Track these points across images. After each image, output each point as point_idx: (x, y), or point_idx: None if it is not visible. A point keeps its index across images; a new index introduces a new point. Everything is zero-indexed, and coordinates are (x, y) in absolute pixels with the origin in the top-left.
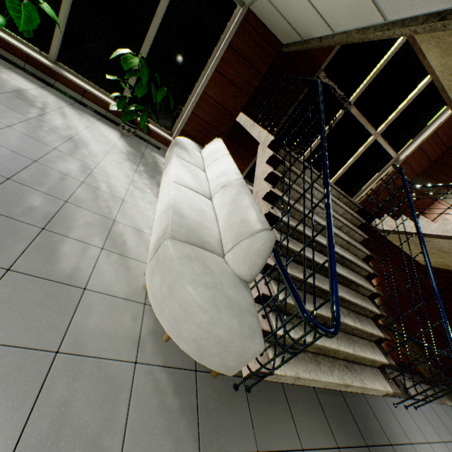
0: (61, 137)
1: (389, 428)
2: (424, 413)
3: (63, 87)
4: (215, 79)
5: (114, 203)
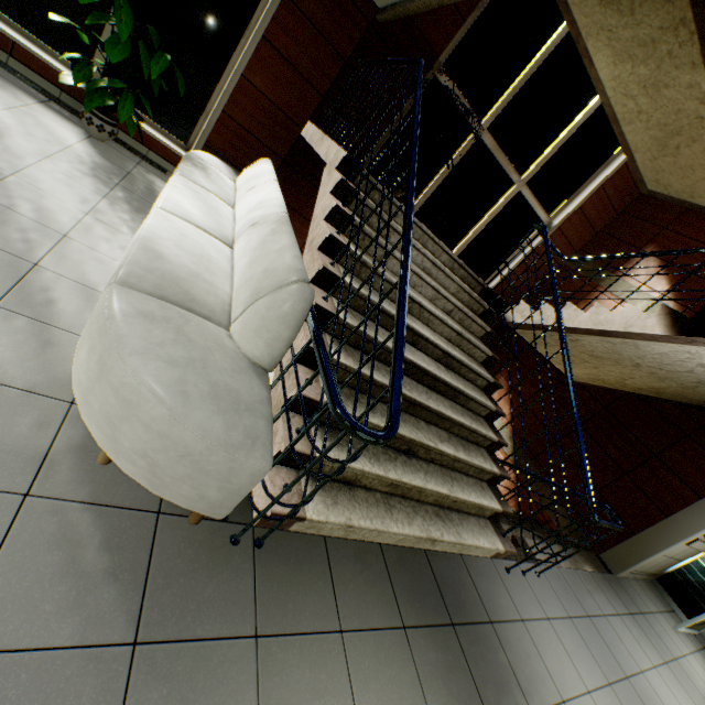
0: None
1: (493, 600)
2: (549, 581)
3: None
4: (262, 55)
5: (42, 236)
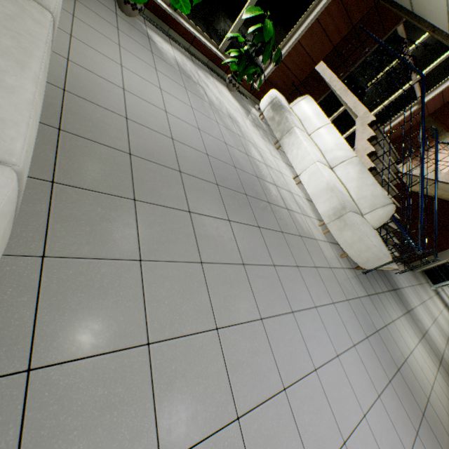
0: (228, 119)
1: (396, 283)
2: (402, 276)
3: (175, 35)
4: (312, 28)
5: (281, 177)
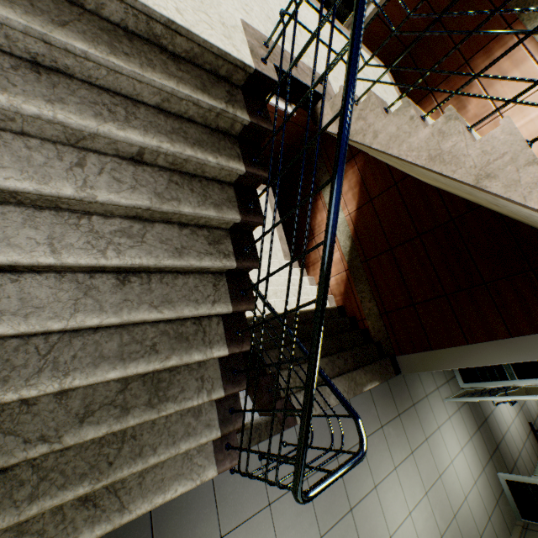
0: None
1: None
2: None
3: None
4: None
5: None
